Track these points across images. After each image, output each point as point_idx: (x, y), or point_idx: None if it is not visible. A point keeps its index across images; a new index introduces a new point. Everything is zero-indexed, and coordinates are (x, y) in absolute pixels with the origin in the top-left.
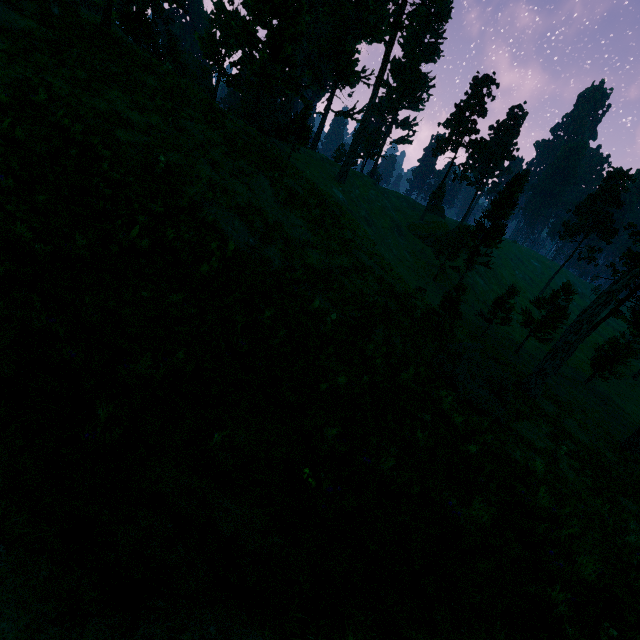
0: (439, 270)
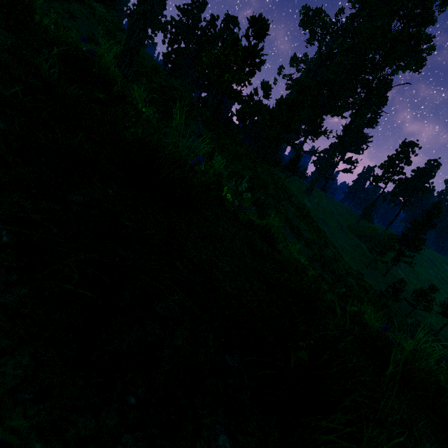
0: (371, 261)
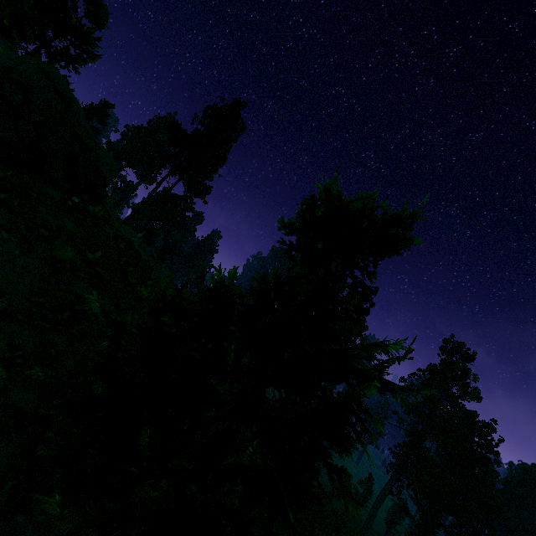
0: None
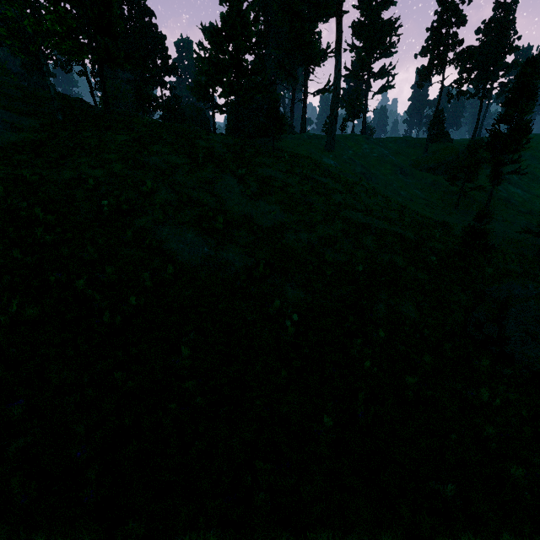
0: (459, 196)
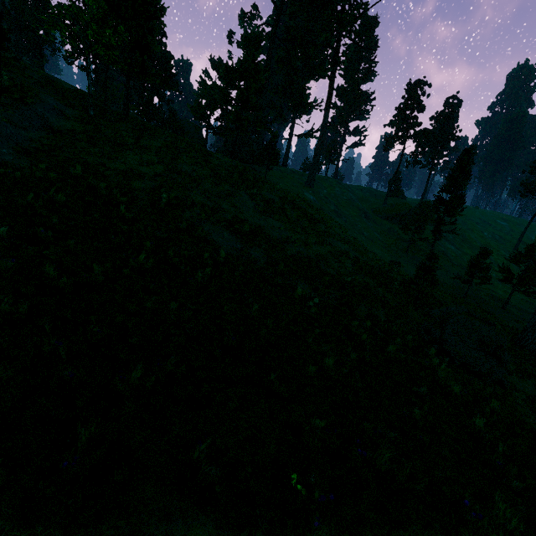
0: (409, 243)
